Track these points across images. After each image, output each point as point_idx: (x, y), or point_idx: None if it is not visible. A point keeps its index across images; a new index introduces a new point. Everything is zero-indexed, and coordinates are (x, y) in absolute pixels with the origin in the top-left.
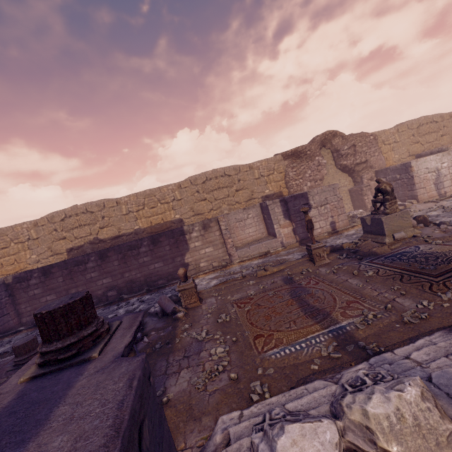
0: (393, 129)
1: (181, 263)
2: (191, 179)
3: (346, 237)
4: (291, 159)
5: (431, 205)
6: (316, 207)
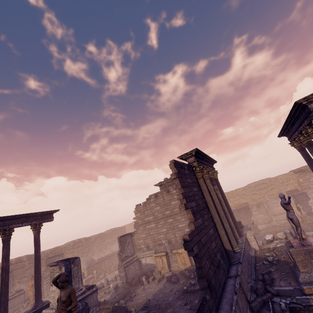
0: None
1: (250, 220)
2: (248, 186)
3: None
4: (299, 173)
5: None
6: (312, 198)
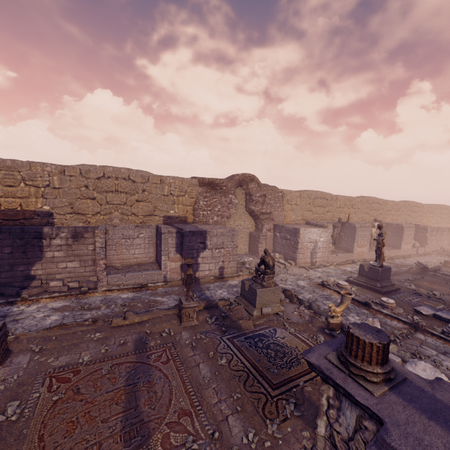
0: (297, 193)
1: (24, 274)
2: (82, 168)
3: (228, 288)
4: (206, 187)
5: (303, 271)
6: (210, 249)
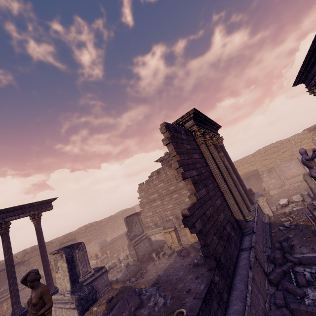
0: None
1: (261, 187)
2: (257, 152)
3: None
4: (314, 130)
5: None
6: None
